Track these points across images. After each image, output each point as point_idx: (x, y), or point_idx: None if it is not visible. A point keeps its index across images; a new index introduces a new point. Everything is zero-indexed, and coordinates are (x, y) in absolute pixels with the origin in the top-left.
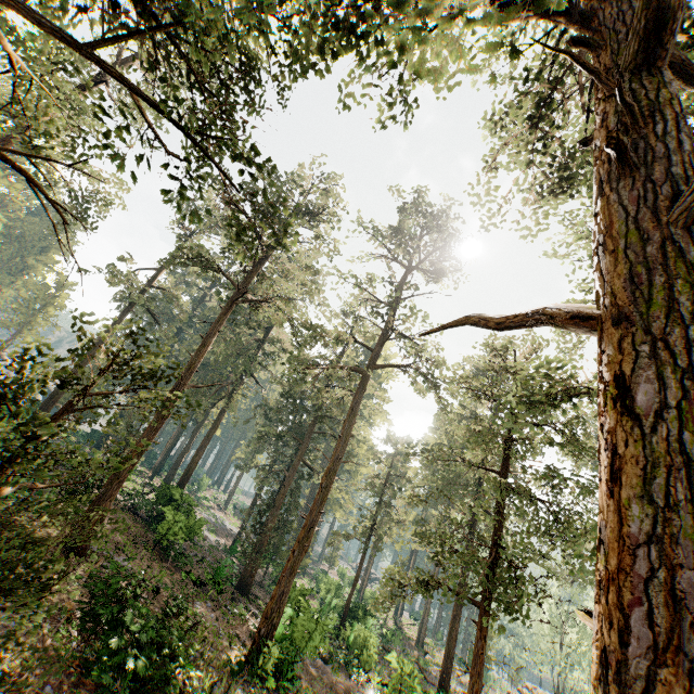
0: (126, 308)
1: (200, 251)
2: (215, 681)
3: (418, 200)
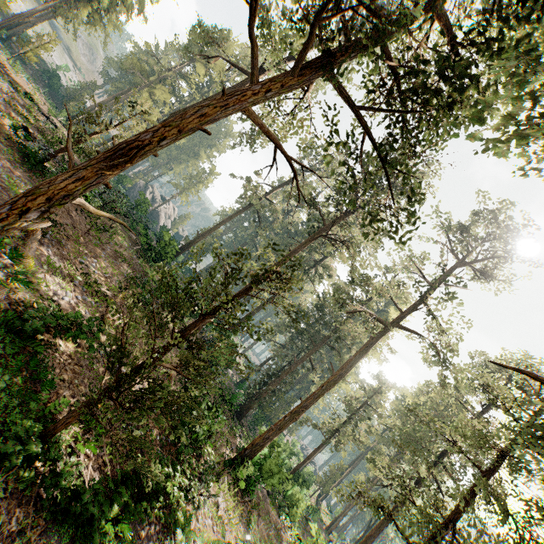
0: (246, 206)
1: (306, 184)
2: (217, 462)
3: (503, 207)
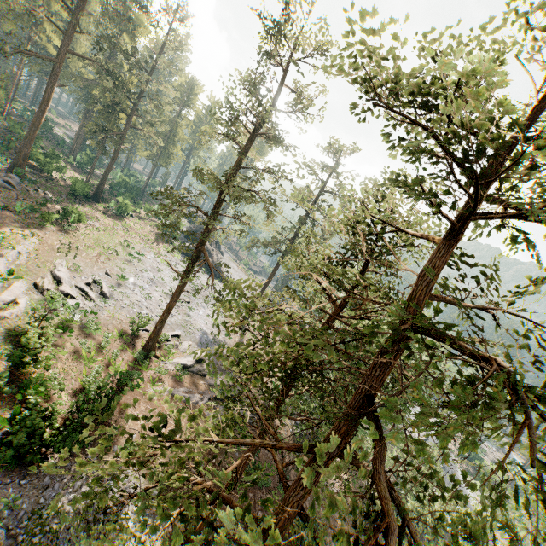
0: None
1: None
2: None
3: None
